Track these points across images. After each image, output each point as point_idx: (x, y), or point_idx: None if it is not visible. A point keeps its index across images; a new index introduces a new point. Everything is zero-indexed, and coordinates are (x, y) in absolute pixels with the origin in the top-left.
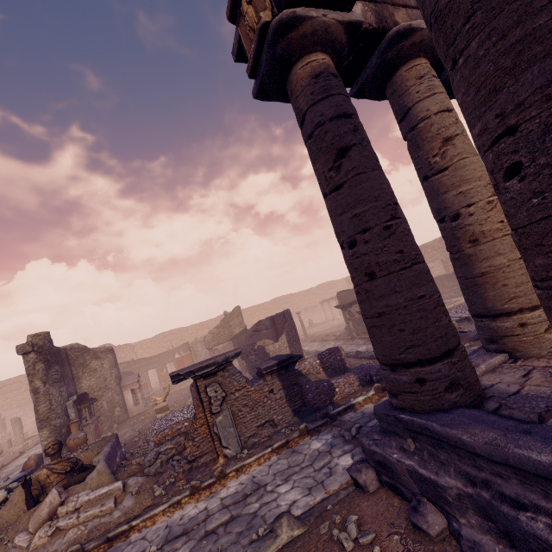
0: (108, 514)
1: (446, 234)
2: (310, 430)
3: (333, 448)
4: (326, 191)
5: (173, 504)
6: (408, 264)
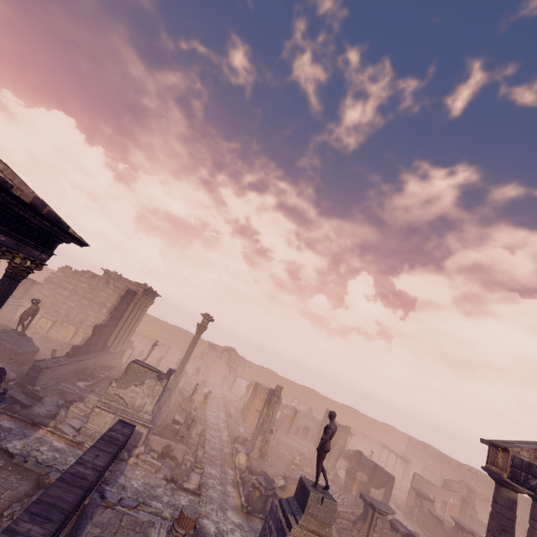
0: None
1: None
2: None
3: None
4: (490, 531)
5: None
6: None
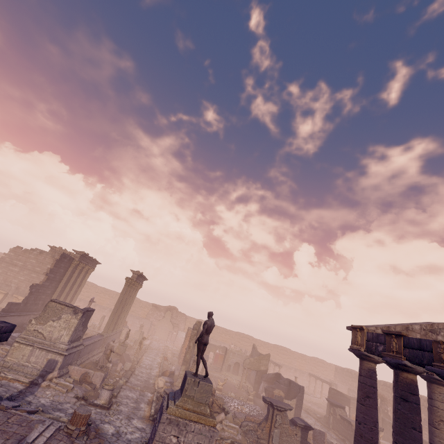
0: (235, 435)
1: (393, 437)
2: None
3: None
4: (358, 401)
5: None
6: (373, 442)
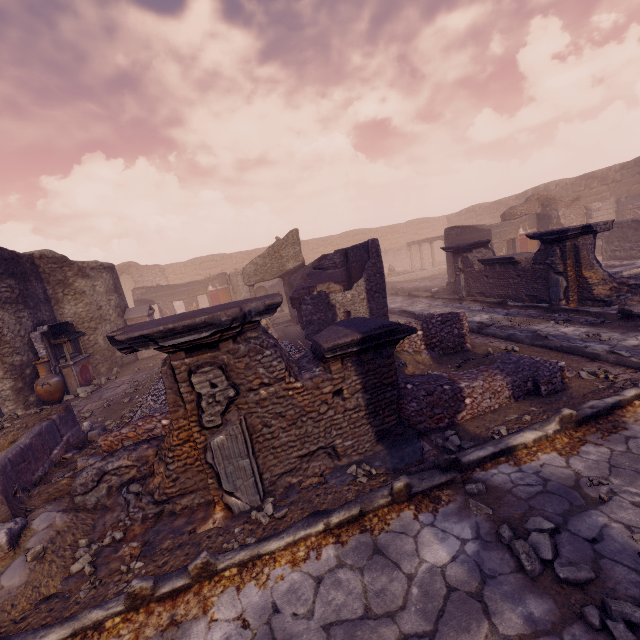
0: None
1: None
2: (416, 495)
3: (488, 585)
4: None
5: (84, 631)
6: None
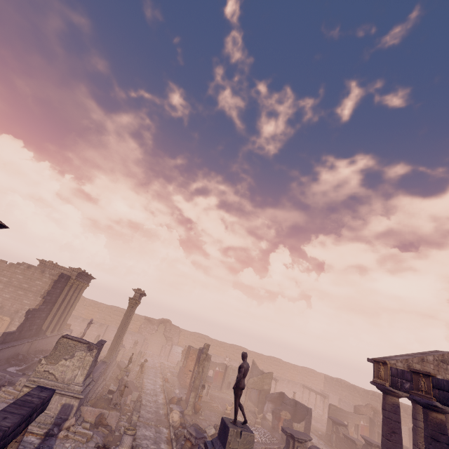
0: None
1: None
2: None
3: None
4: (384, 436)
5: None
6: None
